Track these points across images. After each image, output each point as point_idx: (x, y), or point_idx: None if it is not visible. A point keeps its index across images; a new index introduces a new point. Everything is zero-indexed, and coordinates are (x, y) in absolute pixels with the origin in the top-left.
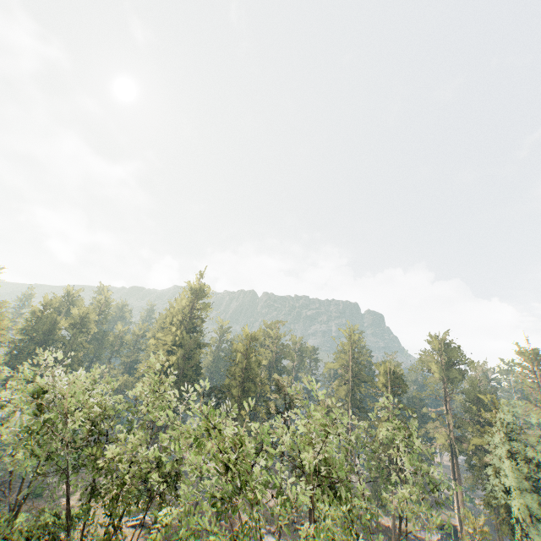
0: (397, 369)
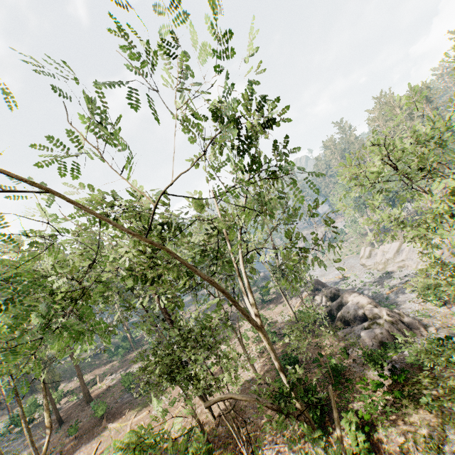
0: None
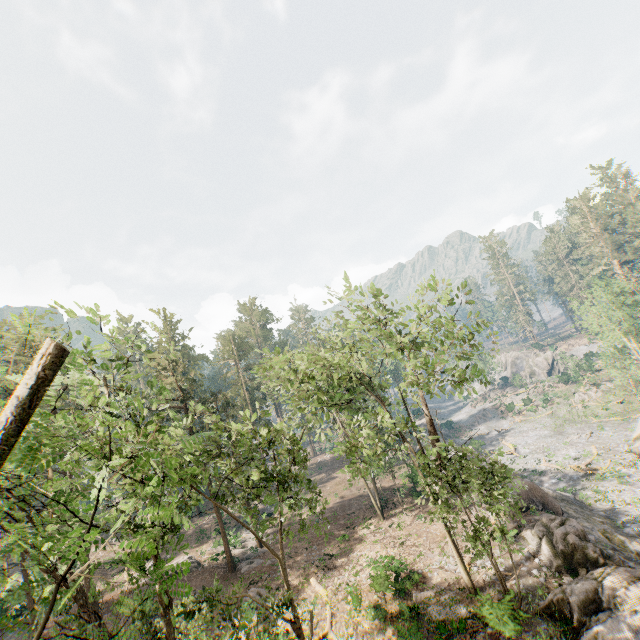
0: (241, 334)
